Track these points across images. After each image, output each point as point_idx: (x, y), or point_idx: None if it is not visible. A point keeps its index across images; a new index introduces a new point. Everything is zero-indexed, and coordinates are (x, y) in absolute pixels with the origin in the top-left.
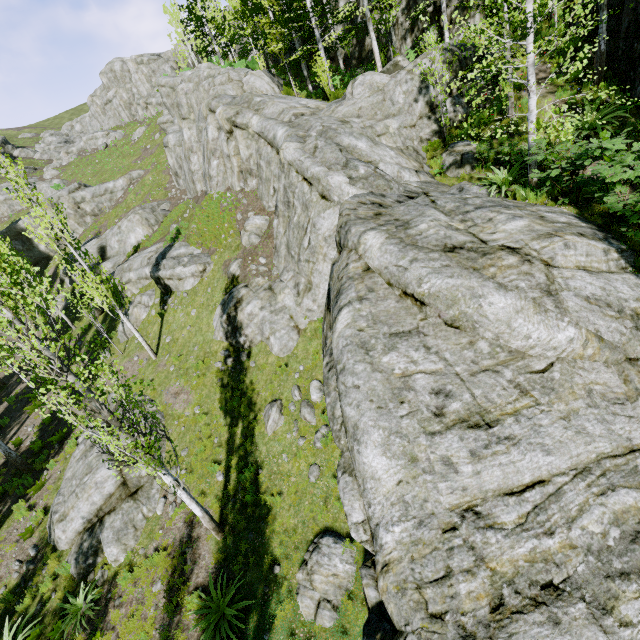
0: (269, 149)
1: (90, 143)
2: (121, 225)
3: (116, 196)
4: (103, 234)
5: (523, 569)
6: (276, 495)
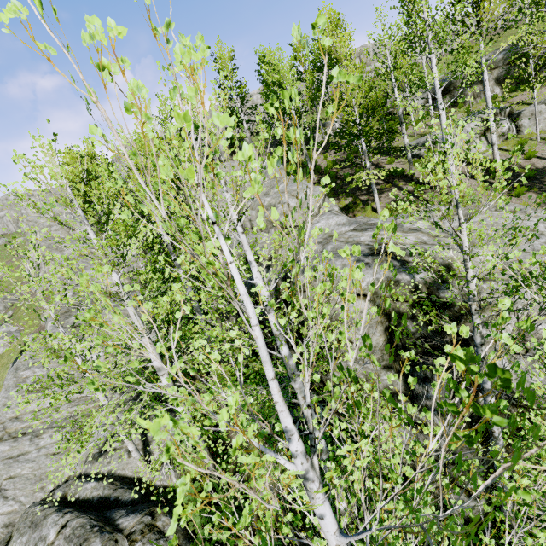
0: None
1: None
2: None
3: None
4: None
5: (18, 430)
6: None
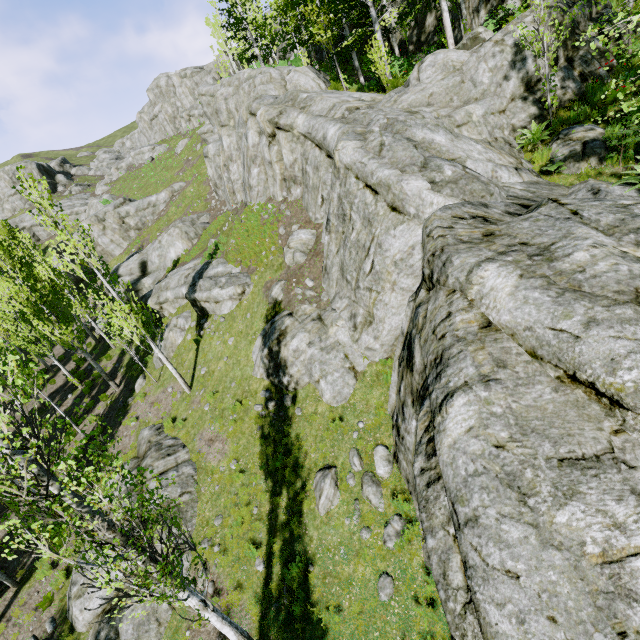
0: (317, 152)
1: (137, 158)
2: (161, 239)
3: (158, 209)
4: (144, 249)
5: None
6: (333, 611)
